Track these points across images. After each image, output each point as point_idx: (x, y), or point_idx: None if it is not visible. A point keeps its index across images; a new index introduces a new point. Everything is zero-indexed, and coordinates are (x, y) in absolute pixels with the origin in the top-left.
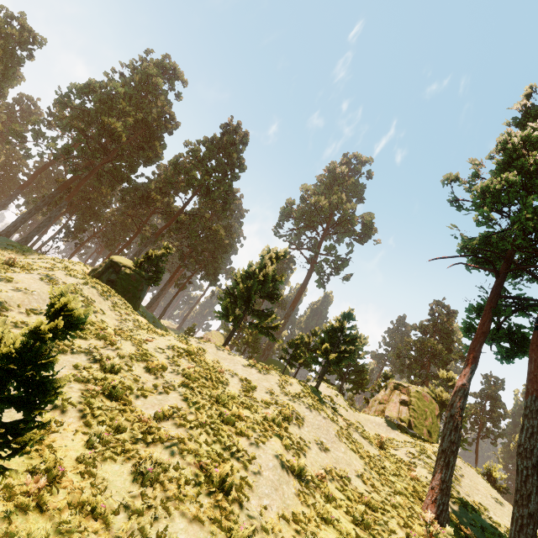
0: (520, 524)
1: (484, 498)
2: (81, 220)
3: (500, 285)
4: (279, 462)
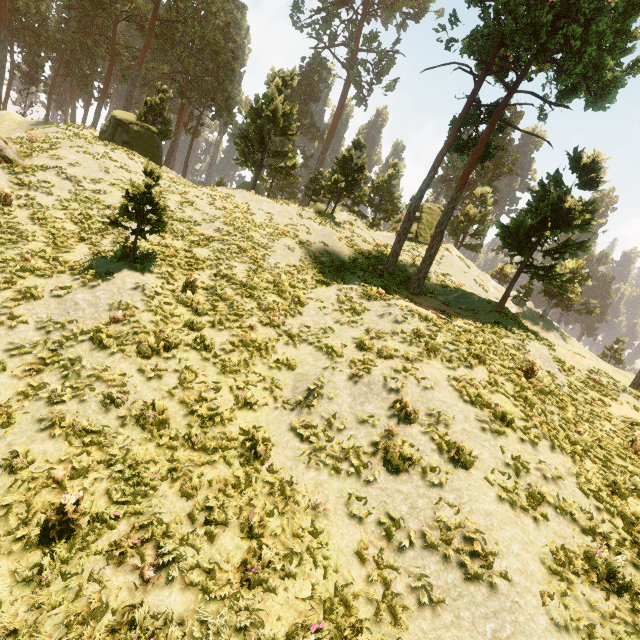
0: (424, 261)
1: (454, 272)
2: (29, 52)
3: (475, 93)
4: (288, 248)
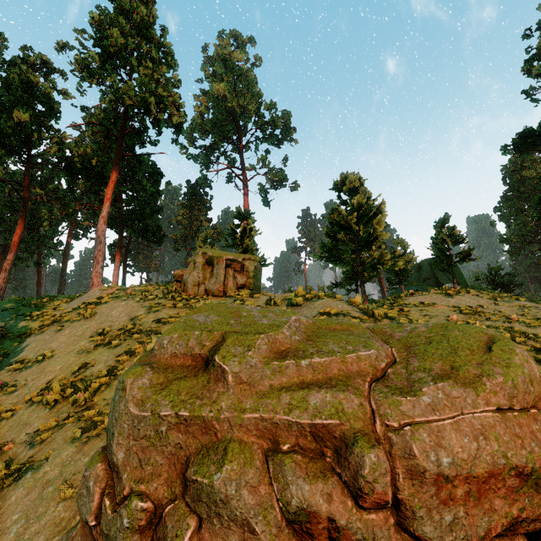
0: None
1: None
2: None
3: None
4: None
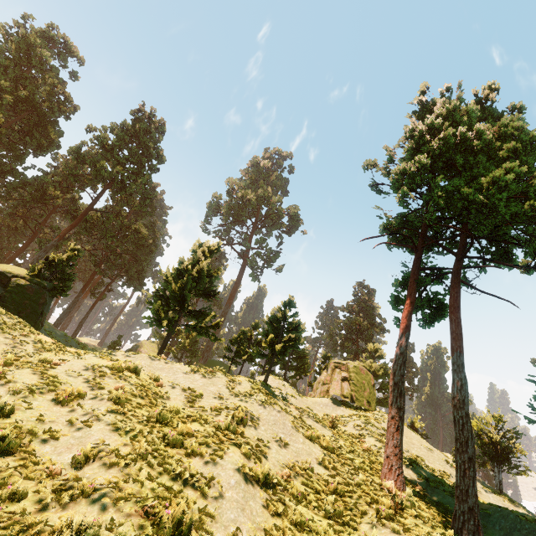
0: (463, 469)
1: (419, 449)
2: None
3: (419, 258)
4: (241, 476)
